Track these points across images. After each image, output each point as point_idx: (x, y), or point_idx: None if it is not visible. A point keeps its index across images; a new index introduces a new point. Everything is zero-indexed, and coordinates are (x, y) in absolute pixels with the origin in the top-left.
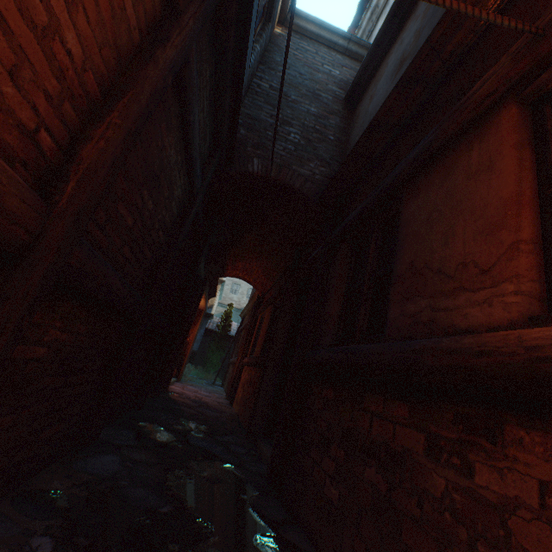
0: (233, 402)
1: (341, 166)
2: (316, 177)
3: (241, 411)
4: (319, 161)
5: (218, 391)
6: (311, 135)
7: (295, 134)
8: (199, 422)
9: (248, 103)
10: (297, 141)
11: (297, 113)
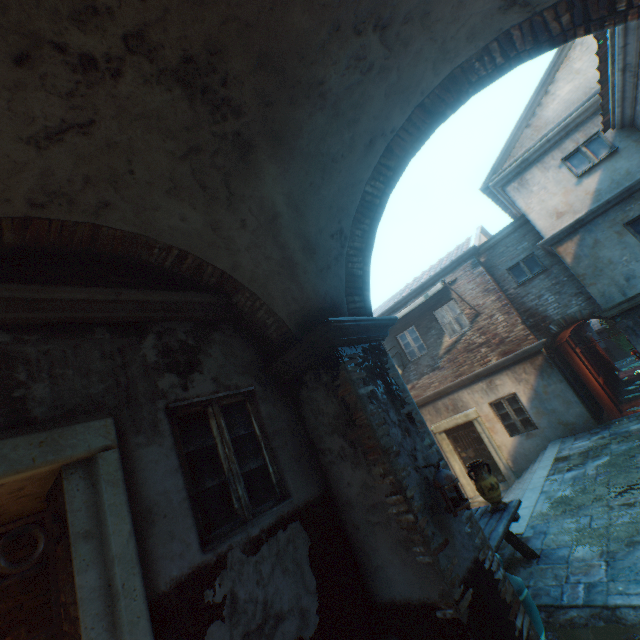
0: None
1: None
2: None
3: None
4: None
5: None
6: None
7: None
8: None
9: None
10: None
11: None
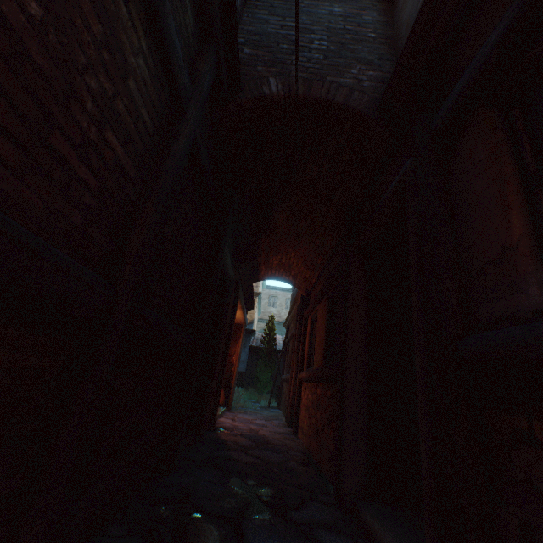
0: (297, 430)
1: (421, 10)
2: (365, 84)
3: (313, 447)
4: (363, 65)
5: (275, 415)
6: (343, 38)
7: (320, 41)
8: (259, 480)
9: (248, 20)
10: (324, 48)
11: (315, 18)
